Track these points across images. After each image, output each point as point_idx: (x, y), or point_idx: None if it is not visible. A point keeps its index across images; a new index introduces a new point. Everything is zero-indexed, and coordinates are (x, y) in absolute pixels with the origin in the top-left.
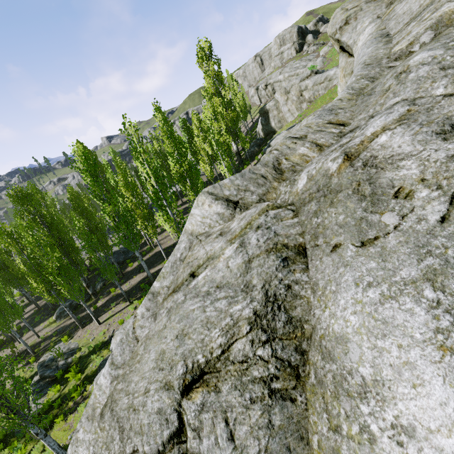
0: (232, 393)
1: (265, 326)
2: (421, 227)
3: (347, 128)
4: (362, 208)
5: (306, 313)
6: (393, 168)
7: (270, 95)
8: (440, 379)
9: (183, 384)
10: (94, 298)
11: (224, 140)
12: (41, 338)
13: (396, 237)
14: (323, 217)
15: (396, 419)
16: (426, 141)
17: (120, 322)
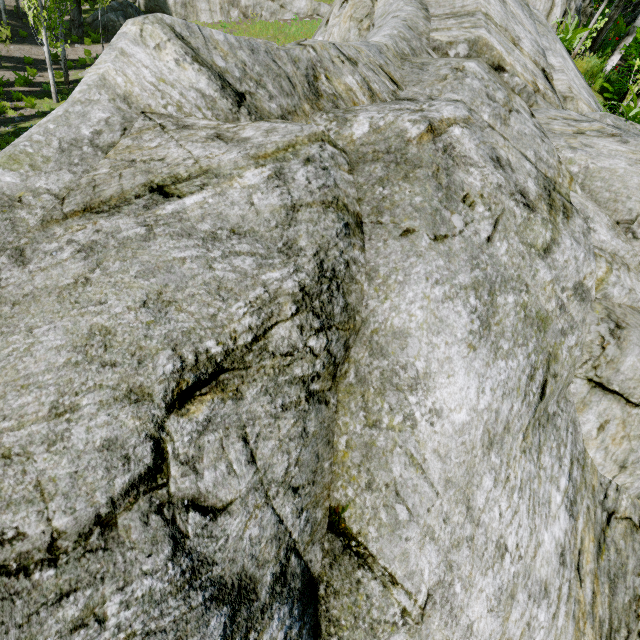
0: (260, 399)
1: (318, 310)
2: (476, 240)
3: (402, 93)
4: (438, 199)
5: (359, 303)
6: (465, 170)
7: None
8: (464, 370)
9: (175, 389)
10: None
11: None
12: None
13: (460, 242)
14: (393, 190)
15: (433, 405)
16: (485, 160)
17: None
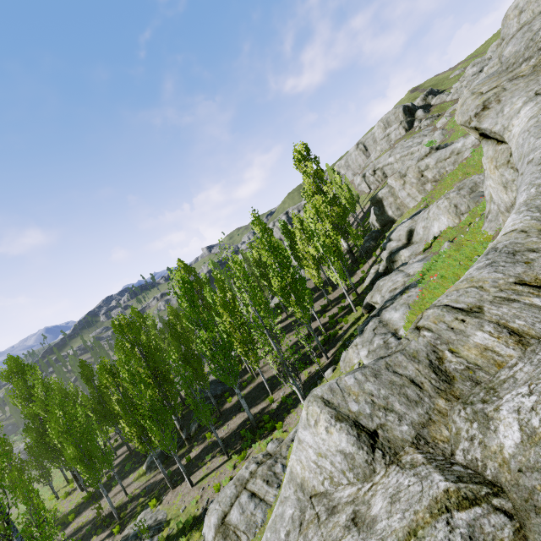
0: None
1: None
2: None
3: None
4: None
5: None
6: None
7: (381, 180)
8: None
9: None
10: (188, 444)
11: (331, 241)
12: (129, 497)
13: None
14: None
15: None
16: None
17: (215, 487)
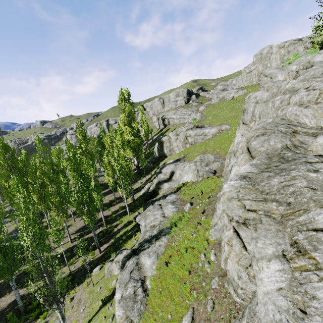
0: None
1: None
2: None
3: None
4: None
5: None
6: None
7: (166, 124)
8: None
9: None
10: None
11: (127, 164)
12: None
13: None
14: None
15: None
16: None
17: None
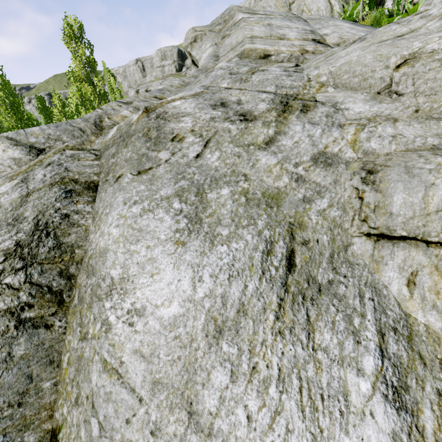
0: None
1: (26, 254)
2: (183, 161)
3: None
4: (146, 147)
5: (81, 240)
6: (176, 121)
7: None
8: (171, 266)
9: None
10: None
11: None
12: None
13: (165, 167)
14: (118, 157)
15: (133, 305)
16: (203, 108)
17: None
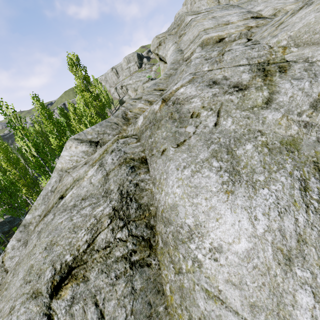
0: (99, 277)
1: (122, 216)
2: (206, 130)
3: (165, 91)
4: (175, 126)
5: (150, 200)
6: (188, 103)
7: (125, 92)
8: (229, 210)
9: (51, 286)
10: None
11: (95, 121)
12: None
13: (195, 138)
14: (155, 137)
15: (211, 244)
16: (202, 89)
17: None
